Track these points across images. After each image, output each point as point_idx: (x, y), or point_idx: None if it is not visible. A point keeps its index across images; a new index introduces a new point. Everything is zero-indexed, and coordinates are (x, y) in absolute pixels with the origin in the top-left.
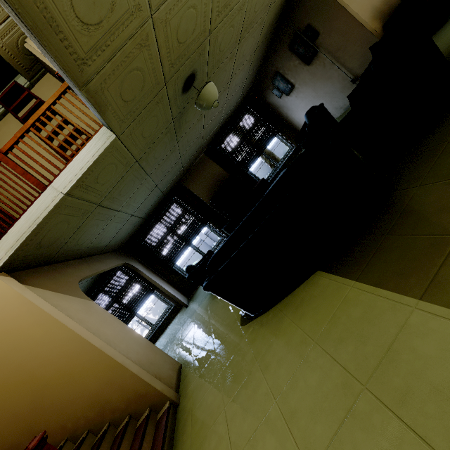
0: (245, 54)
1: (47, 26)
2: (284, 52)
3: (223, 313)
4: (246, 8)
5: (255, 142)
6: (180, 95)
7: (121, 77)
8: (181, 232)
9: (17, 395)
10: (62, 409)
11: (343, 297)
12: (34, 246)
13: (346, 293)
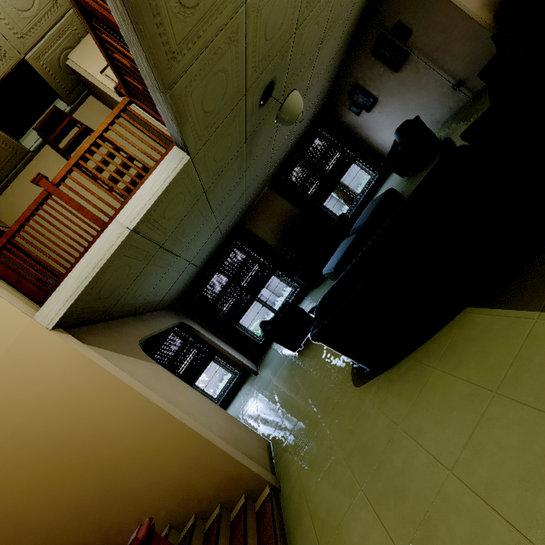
0: (323, 61)
1: (146, 5)
2: (365, 58)
3: (319, 376)
4: (333, 0)
5: (329, 171)
6: (256, 109)
7: (206, 80)
8: (245, 283)
9: (82, 481)
10: (137, 498)
11: (526, 333)
12: (93, 296)
13: (530, 328)
